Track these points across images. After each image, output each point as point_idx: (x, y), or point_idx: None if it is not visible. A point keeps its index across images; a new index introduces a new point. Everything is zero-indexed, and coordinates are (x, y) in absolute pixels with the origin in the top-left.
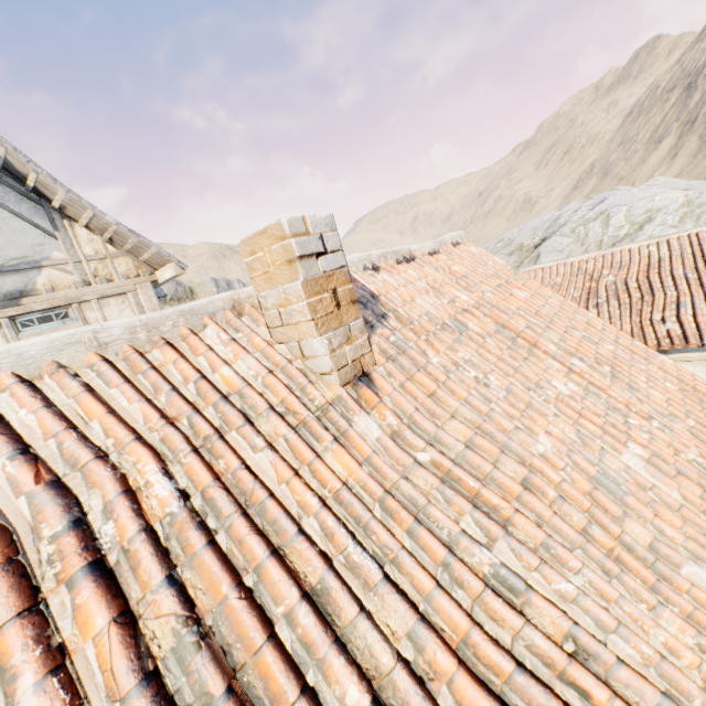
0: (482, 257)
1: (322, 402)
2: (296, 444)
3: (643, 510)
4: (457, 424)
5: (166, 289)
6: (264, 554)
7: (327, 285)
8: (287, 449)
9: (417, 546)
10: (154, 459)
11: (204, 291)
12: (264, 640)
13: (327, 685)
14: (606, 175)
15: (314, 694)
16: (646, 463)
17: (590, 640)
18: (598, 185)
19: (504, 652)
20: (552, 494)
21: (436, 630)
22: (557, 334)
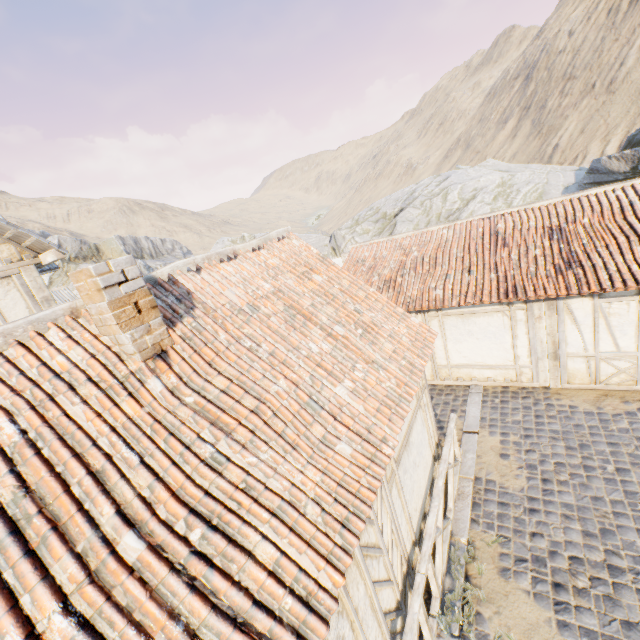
0: (300, 248)
1: (126, 372)
2: (102, 399)
3: (329, 418)
4: (221, 378)
5: (69, 248)
6: (69, 456)
7: (129, 300)
8: (97, 402)
9: (168, 447)
10: (5, 415)
11: (111, 249)
12: (62, 492)
13: (95, 508)
14: (468, 148)
15: (88, 511)
16: (349, 391)
17: (253, 481)
18: (462, 157)
19: (201, 489)
20: (269, 414)
21: (166, 483)
22: (333, 308)
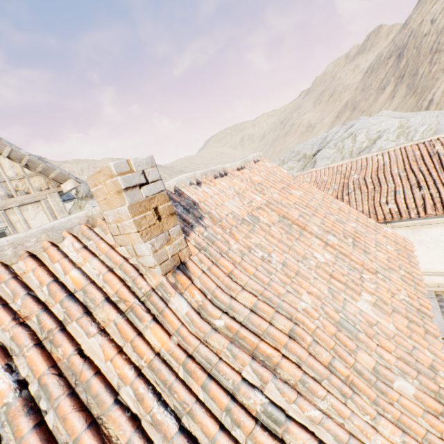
0: (273, 169)
1: (147, 289)
2: (122, 326)
3: (370, 342)
4: (246, 294)
5: (82, 190)
6: (81, 428)
7: (149, 205)
8: (116, 331)
9: (208, 397)
10: None
11: None
12: None
13: None
14: (354, 109)
15: None
16: (373, 307)
17: None
18: (350, 116)
19: None
20: (309, 340)
21: None
22: (319, 219)
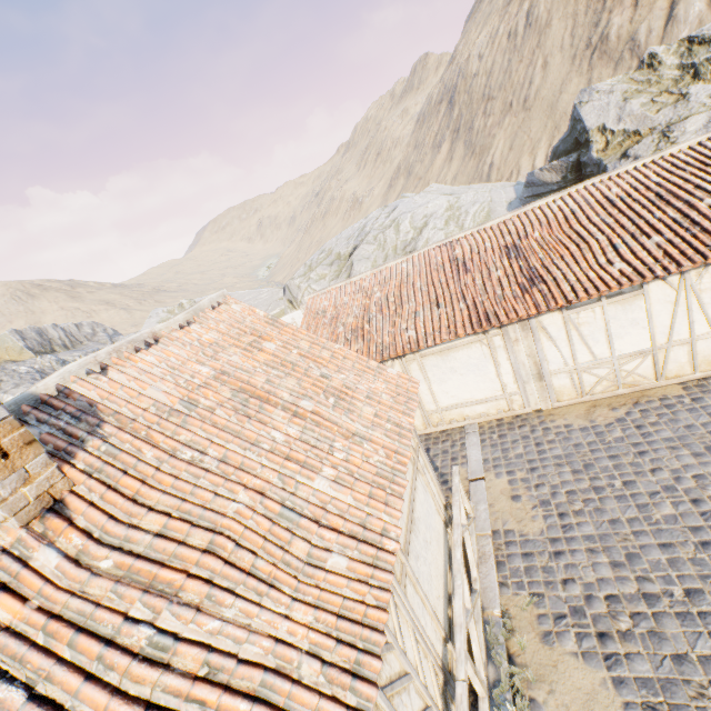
0: (242, 314)
1: None
2: None
3: (311, 526)
4: (152, 516)
5: None
6: None
7: None
8: None
9: (77, 653)
10: None
11: (5, 348)
12: None
13: None
14: (410, 175)
15: None
16: (331, 482)
17: (219, 659)
18: (406, 184)
19: (137, 705)
20: (230, 547)
21: None
22: (294, 380)
